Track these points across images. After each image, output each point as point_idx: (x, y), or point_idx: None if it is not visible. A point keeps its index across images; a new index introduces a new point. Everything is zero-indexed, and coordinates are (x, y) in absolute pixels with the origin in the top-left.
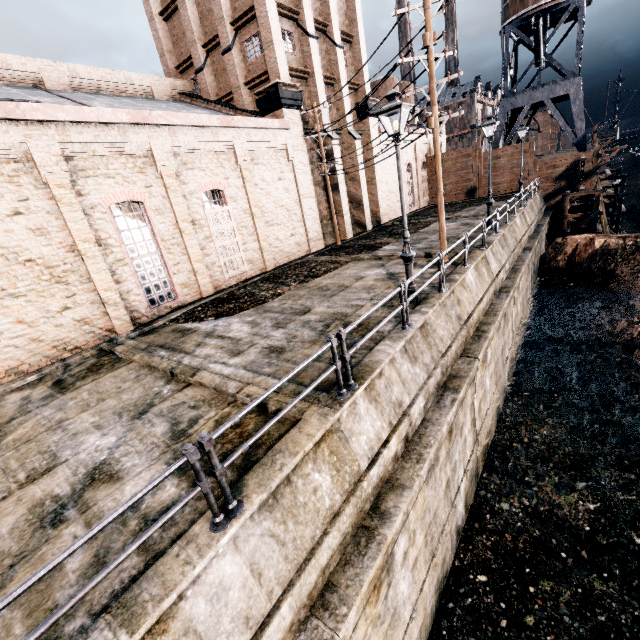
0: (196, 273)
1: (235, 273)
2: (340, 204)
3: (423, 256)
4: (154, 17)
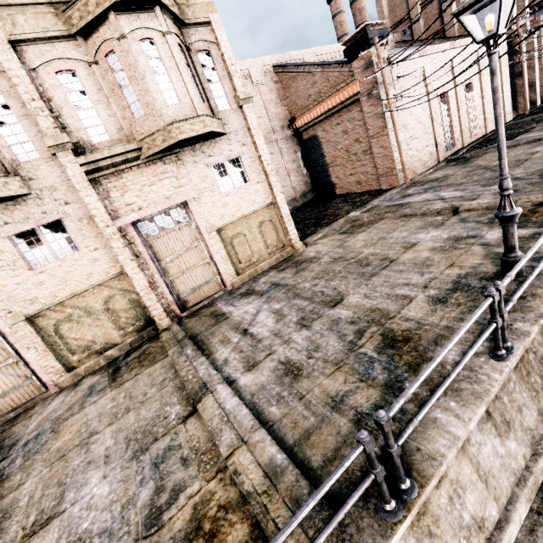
0: (462, 132)
1: (474, 134)
2: (522, 86)
3: None
4: None
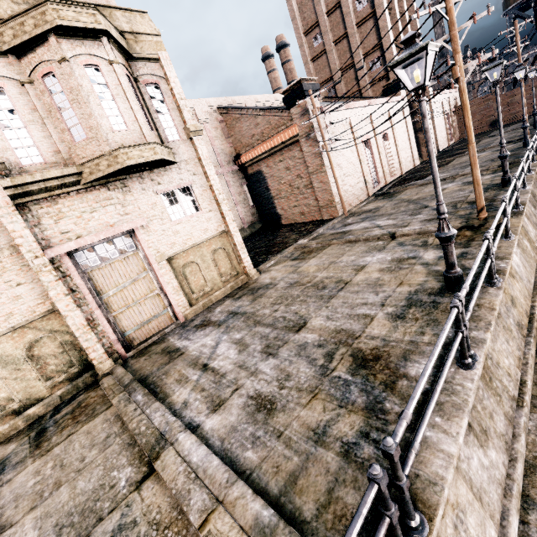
0: (384, 172)
1: (393, 174)
2: (423, 139)
3: (506, 143)
4: (308, 62)
